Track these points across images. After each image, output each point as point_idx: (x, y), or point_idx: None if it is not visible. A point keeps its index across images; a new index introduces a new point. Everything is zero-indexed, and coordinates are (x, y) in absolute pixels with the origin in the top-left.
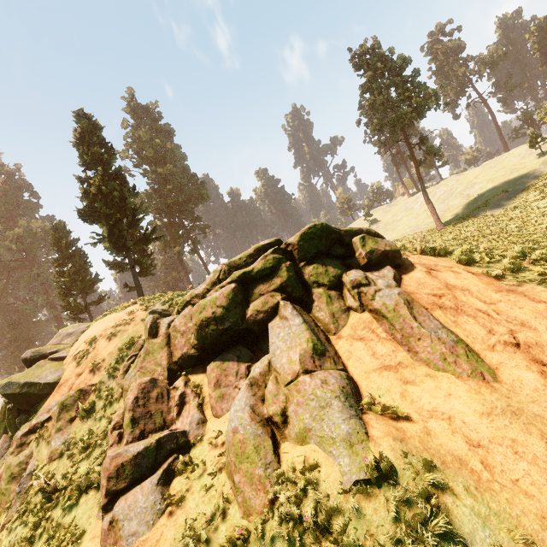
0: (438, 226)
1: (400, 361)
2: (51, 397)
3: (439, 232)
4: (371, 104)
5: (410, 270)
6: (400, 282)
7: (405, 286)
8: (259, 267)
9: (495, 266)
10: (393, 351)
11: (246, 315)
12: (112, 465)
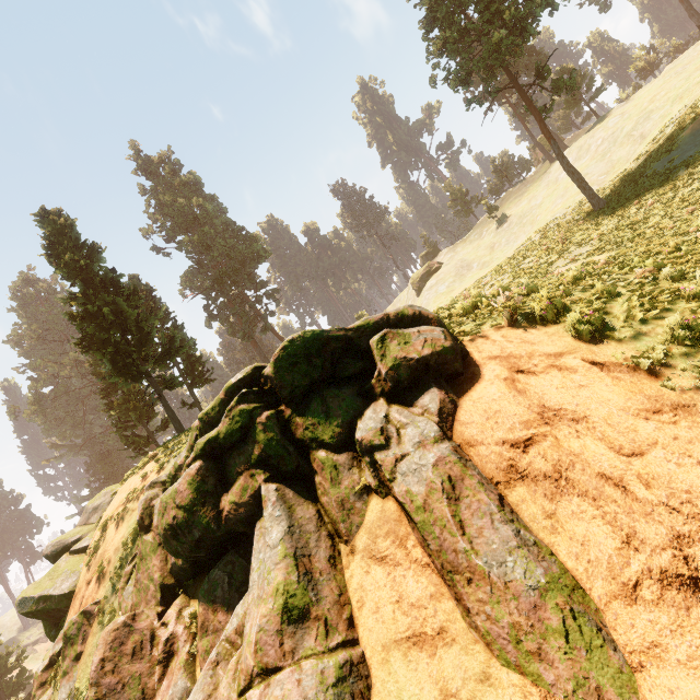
0: (594, 206)
1: (442, 623)
2: (69, 612)
3: (597, 216)
4: (443, 46)
5: (479, 380)
6: (453, 418)
7: (462, 428)
8: (223, 430)
9: (654, 329)
10: (431, 597)
11: (223, 512)
12: None
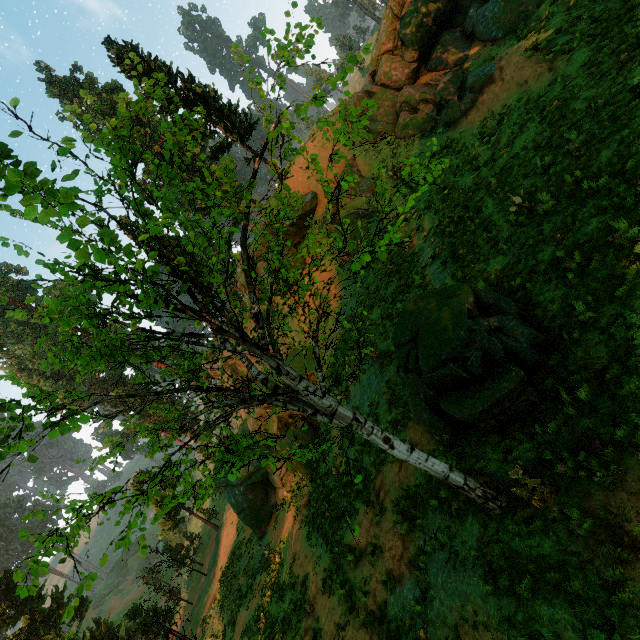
0: None
1: None
2: (322, 202)
3: None
4: None
5: None
6: None
7: None
8: None
9: None
10: None
11: (439, 4)
12: (446, 82)
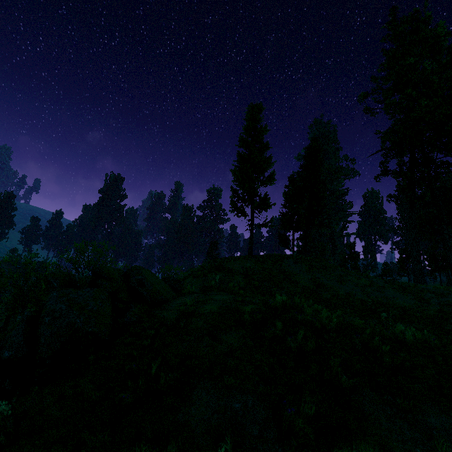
0: None
1: None
2: None
3: None
4: None
5: None
6: None
7: None
8: None
9: None
10: None
11: None
12: None
